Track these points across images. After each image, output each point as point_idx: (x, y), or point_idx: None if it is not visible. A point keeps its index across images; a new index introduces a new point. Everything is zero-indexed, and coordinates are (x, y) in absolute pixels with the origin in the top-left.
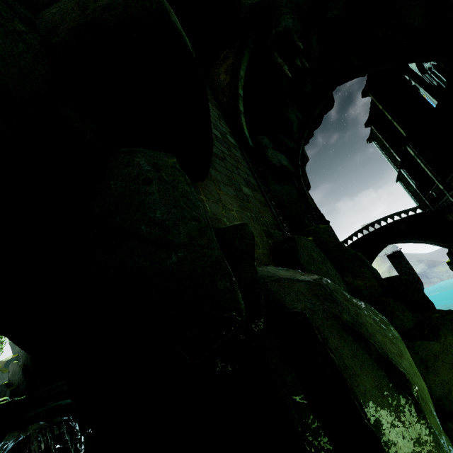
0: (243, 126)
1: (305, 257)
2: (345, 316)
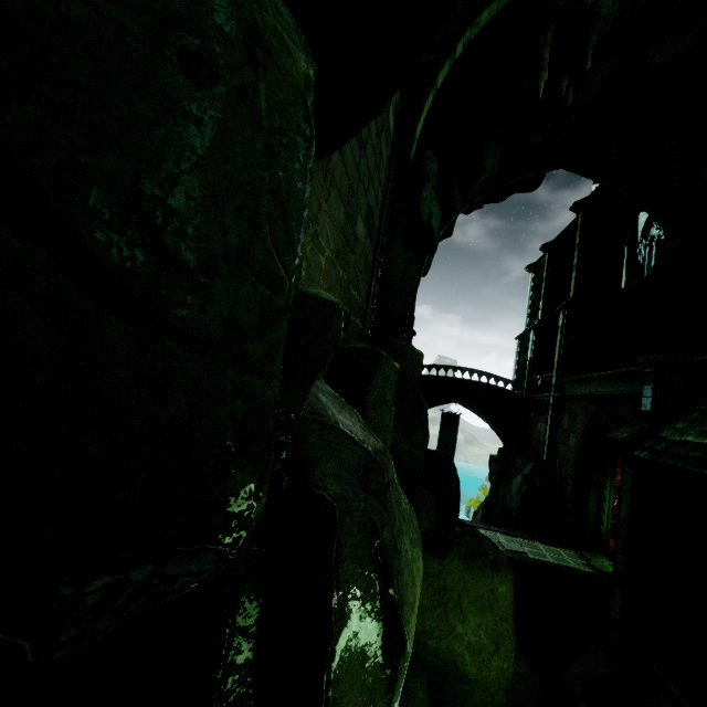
0: (422, 112)
1: (376, 394)
2: (385, 533)
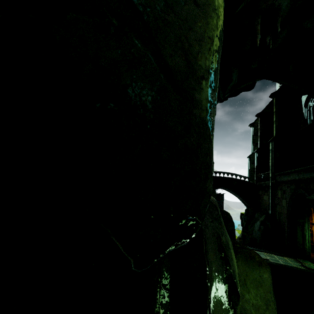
0: None
1: None
2: (223, 239)
